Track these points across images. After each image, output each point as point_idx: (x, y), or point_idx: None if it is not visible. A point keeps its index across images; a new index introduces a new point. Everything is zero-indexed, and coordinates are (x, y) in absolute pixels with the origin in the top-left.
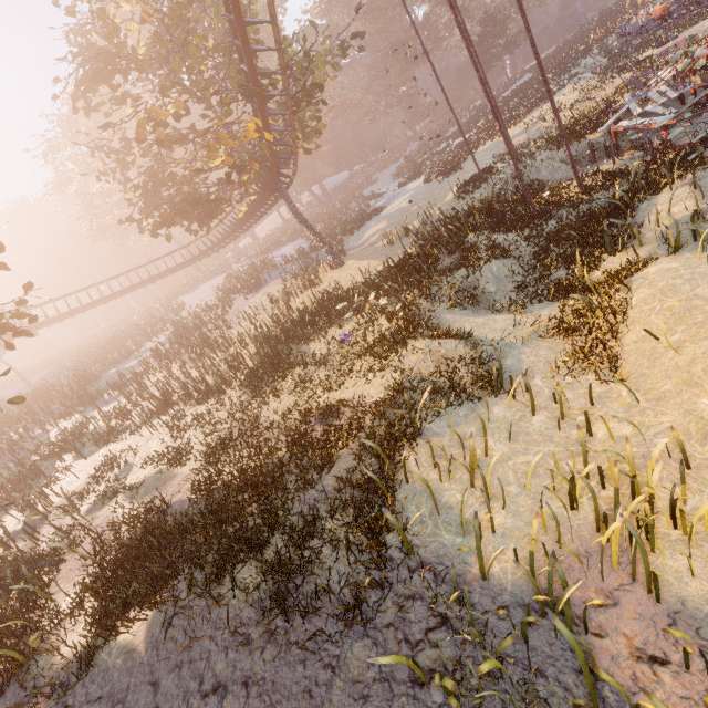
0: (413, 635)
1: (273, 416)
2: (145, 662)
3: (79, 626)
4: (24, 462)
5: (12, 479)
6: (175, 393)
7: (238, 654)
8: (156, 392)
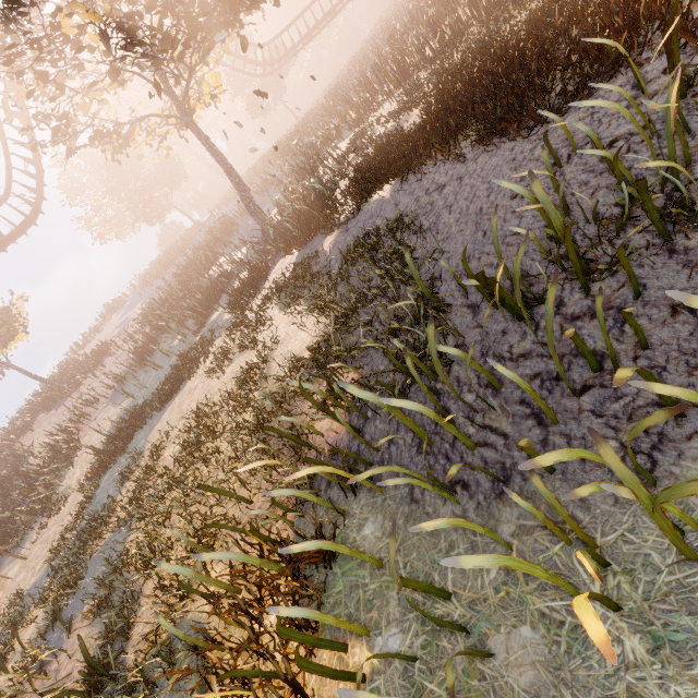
0: (644, 80)
1: (515, 28)
2: (390, 199)
3: (350, 204)
4: (307, 150)
5: (302, 161)
6: (410, 68)
7: (455, 170)
8: (393, 77)
